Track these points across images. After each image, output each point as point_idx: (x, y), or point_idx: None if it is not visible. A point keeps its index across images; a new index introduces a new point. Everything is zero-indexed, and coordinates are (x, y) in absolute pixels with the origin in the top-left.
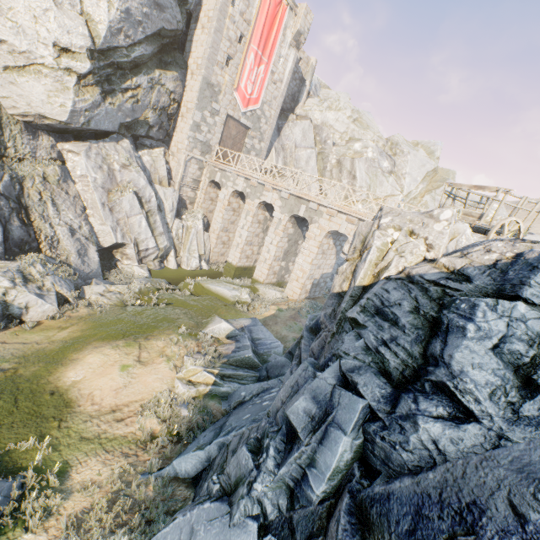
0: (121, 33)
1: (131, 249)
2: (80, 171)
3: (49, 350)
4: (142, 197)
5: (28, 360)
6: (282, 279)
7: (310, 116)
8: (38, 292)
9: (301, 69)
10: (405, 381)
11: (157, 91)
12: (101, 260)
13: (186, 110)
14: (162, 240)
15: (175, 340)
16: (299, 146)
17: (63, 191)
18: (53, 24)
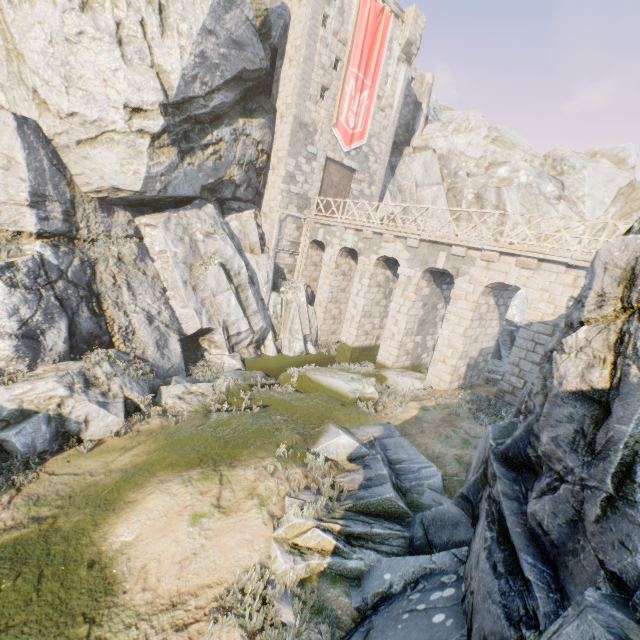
0: (196, 80)
1: (219, 334)
2: (159, 246)
3: (102, 485)
4: (230, 269)
5: (73, 503)
6: (418, 361)
7: (432, 146)
8: (101, 399)
9: (414, 91)
10: None
11: (242, 143)
12: (185, 351)
13: (277, 161)
14: (256, 320)
15: (271, 468)
16: (420, 184)
17: (140, 272)
18: (123, 83)
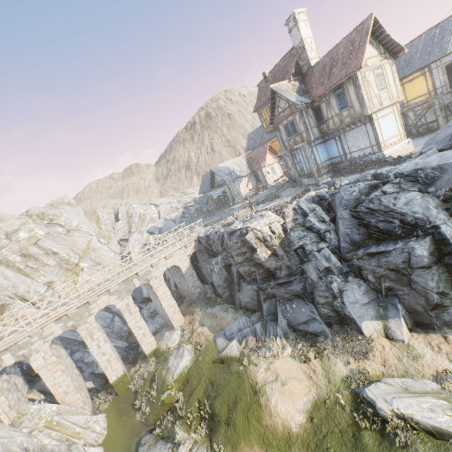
0: None
1: None
2: None
3: None
4: None
5: None
6: None
7: None
8: None
9: None
10: (320, 239)
11: None
12: None
13: None
14: (75, 450)
15: (257, 362)
16: None
17: None
18: None
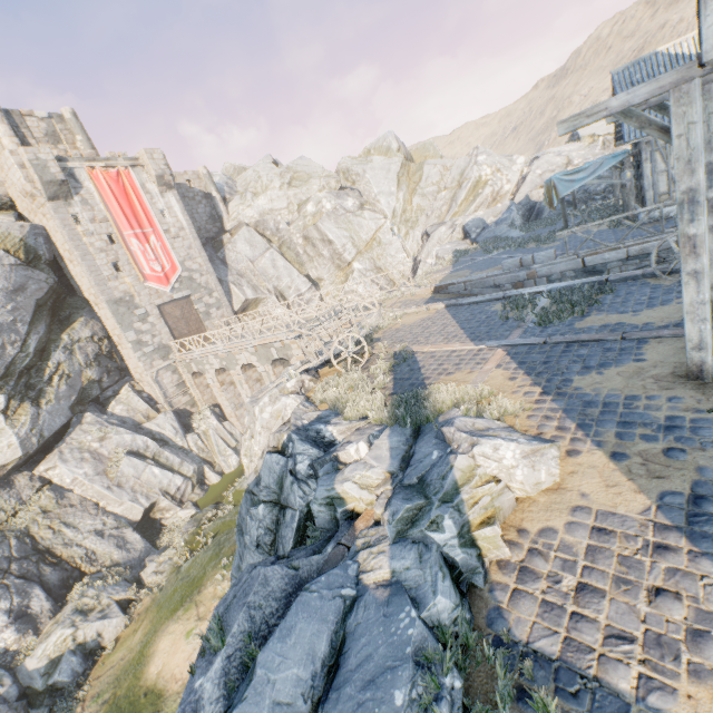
0: (6, 347)
1: (164, 501)
2: (69, 478)
3: (132, 659)
4: (138, 449)
5: (120, 680)
6: None
7: (244, 219)
8: (100, 615)
9: (197, 188)
10: None
11: (79, 350)
12: (145, 532)
13: (118, 338)
14: (186, 468)
15: (220, 577)
16: (254, 259)
17: (68, 507)
18: None
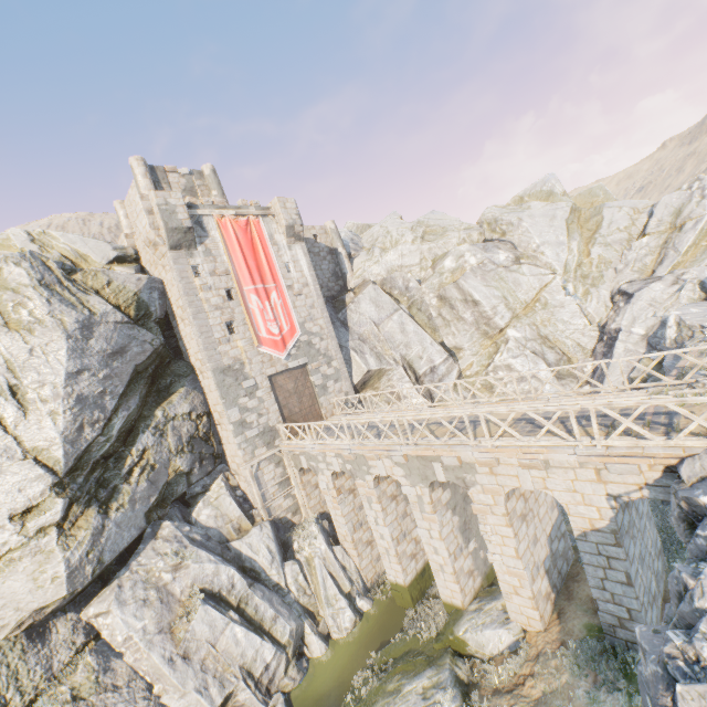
0: (84, 428)
1: (243, 691)
2: (120, 635)
3: None
4: (219, 589)
5: None
6: (488, 564)
7: (369, 277)
8: None
9: (323, 243)
10: None
11: (171, 430)
12: None
13: (219, 416)
14: (280, 627)
15: None
16: (379, 321)
17: (109, 691)
18: None
